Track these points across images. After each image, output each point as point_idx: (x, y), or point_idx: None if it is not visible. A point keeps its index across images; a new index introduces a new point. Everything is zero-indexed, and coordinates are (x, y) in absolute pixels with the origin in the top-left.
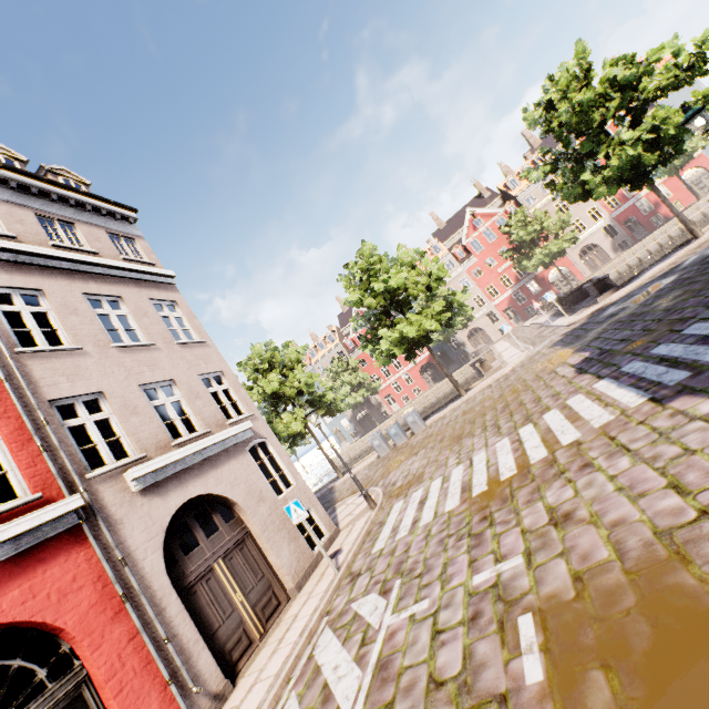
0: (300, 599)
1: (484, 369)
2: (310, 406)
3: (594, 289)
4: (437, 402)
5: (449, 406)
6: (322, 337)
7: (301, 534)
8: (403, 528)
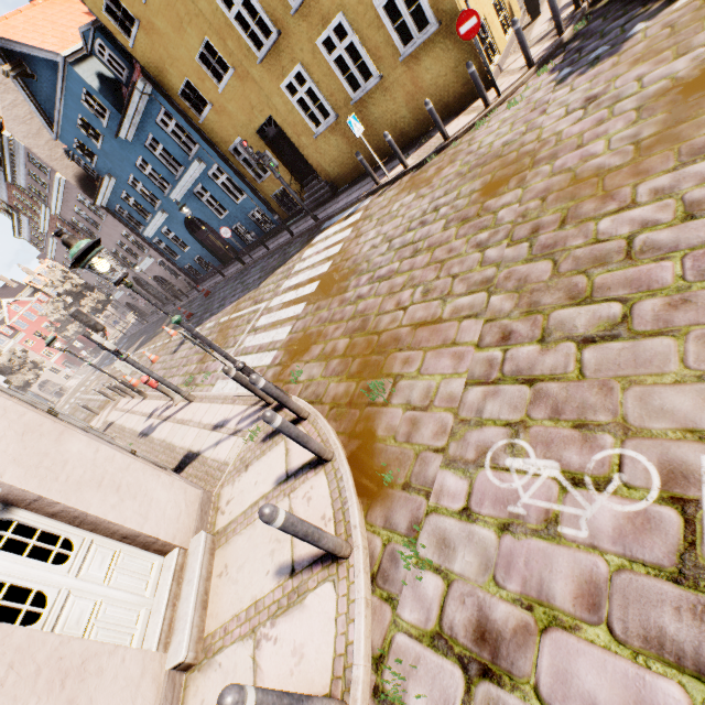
0: None
1: (64, 391)
2: None
3: None
4: None
5: None
6: None
7: None
8: None
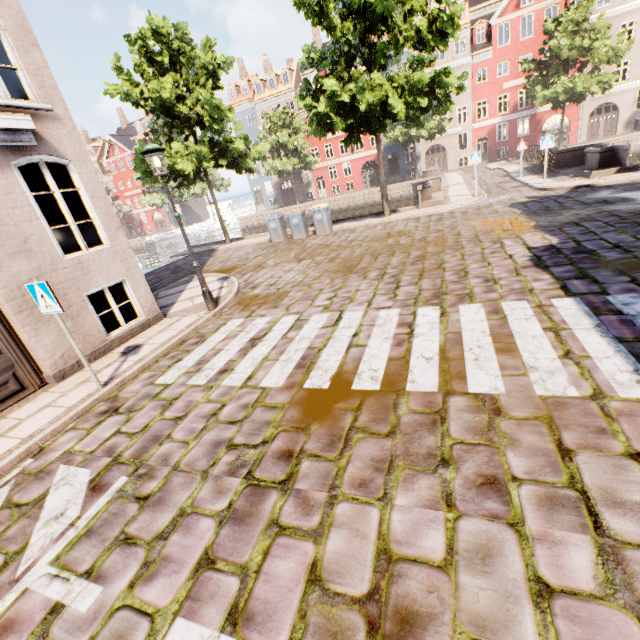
0: (47, 397)
1: (423, 196)
2: (214, 148)
3: (597, 158)
4: (362, 207)
5: (366, 220)
6: (277, 72)
7: (120, 301)
8: (207, 371)
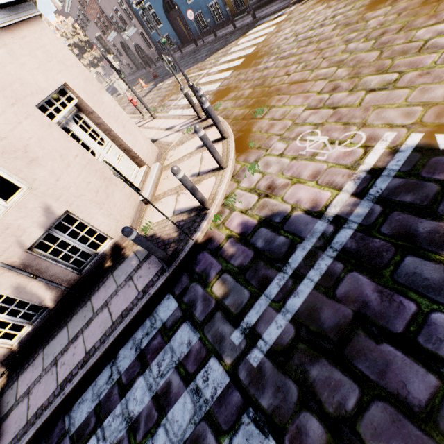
0: None
1: None
2: None
3: None
4: None
5: None
6: None
7: None
8: None
